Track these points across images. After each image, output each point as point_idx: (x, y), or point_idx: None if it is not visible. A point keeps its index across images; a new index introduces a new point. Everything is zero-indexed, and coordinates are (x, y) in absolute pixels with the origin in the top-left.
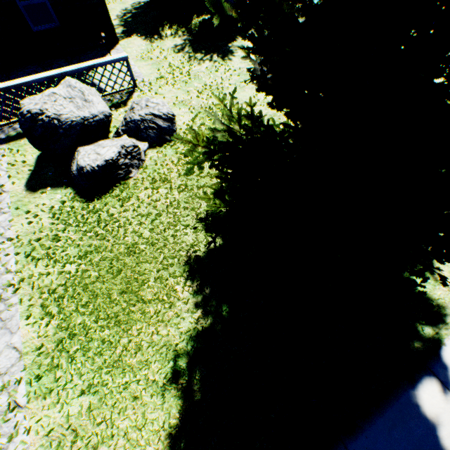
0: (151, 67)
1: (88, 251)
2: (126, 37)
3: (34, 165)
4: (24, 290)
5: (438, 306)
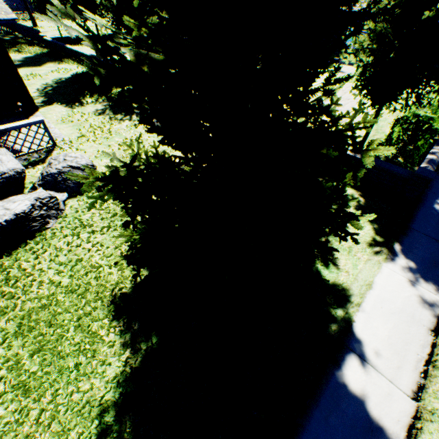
0: (72, 128)
1: None
2: (46, 105)
3: None
4: None
5: (344, 290)
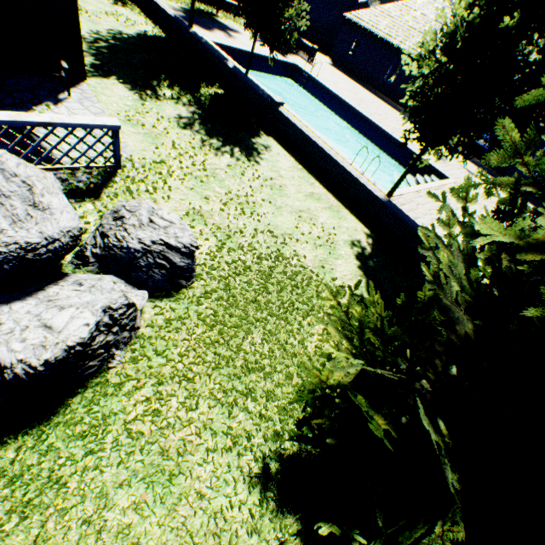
0: (143, 138)
1: None
2: (98, 75)
3: None
4: None
5: None
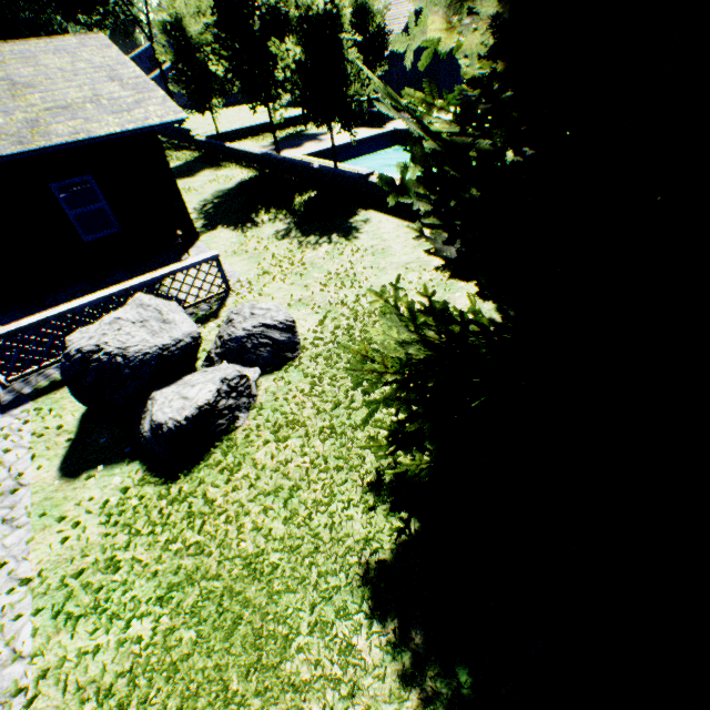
0: (248, 261)
1: (175, 583)
2: (208, 231)
3: (75, 430)
4: (45, 700)
5: None
